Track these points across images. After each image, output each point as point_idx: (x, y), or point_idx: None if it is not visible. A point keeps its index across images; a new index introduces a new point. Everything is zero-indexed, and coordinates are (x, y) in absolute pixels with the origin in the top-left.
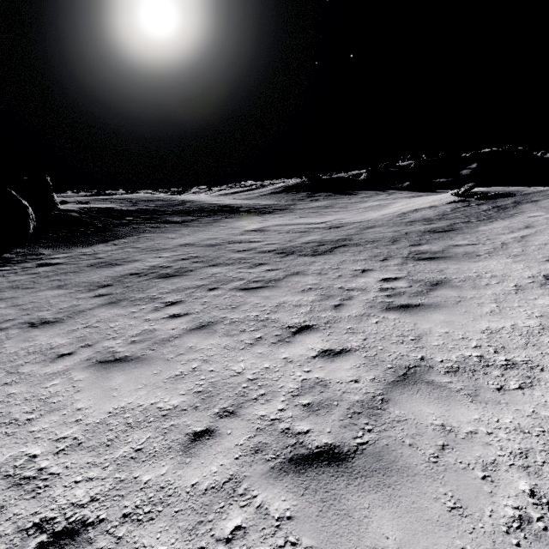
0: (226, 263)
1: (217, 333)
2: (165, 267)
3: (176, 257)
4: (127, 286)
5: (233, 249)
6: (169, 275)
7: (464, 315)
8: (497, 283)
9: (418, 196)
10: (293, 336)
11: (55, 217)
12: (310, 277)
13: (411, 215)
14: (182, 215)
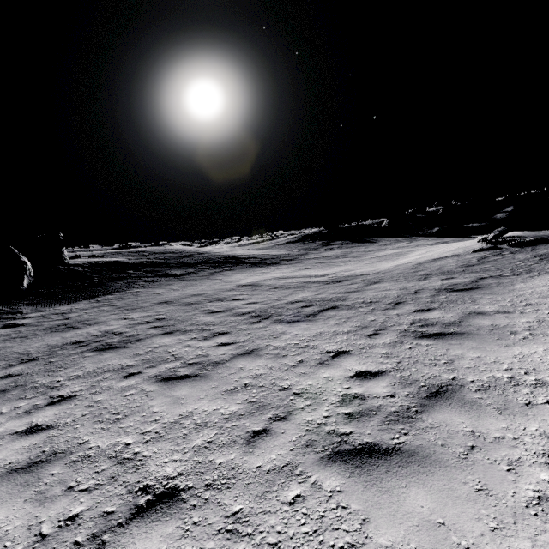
0: (185, 330)
1: (32, 487)
2: (117, 333)
3: (140, 319)
4: (50, 361)
5: (209, 309)
6: (109, 347)
7: (476, 503)
8: (548, 403)
9: (442, 243)
10: (126, 524)
11: (57, 272)
12: (260, 361)
13: (427, 267)
14: (184, 268)
